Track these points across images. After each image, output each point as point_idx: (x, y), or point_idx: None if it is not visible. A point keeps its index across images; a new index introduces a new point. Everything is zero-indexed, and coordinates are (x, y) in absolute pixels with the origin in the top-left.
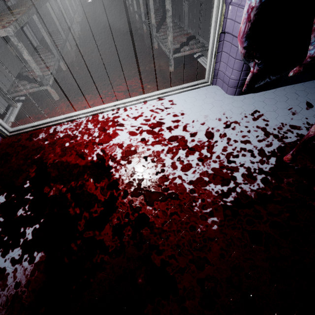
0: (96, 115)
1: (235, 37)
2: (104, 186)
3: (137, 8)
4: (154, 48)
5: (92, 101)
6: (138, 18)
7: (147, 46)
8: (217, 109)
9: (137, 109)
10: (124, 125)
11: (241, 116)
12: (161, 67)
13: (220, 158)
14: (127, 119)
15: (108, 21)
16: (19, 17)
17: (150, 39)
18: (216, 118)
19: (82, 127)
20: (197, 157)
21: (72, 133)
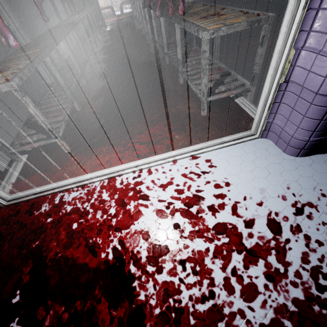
0: (112, 178)
1: (306, 89)
2: (123, 318)
3: (157, 38)
4: (179, 83)
5: (108, 155)
6: (158, 48)
7: (171, 81)
8: (276, 178)
9: (164, 171)
10: (149, 197)
11: (316, 194)
12: (190, 109)
13: (302, 278)
14: (152, 187)
15: (126, 51)
16: (28, 65)
17: (174, 72)
18: (279, 195)
19: (95, 197)
20: (263, 271)
21: (82, 207)
